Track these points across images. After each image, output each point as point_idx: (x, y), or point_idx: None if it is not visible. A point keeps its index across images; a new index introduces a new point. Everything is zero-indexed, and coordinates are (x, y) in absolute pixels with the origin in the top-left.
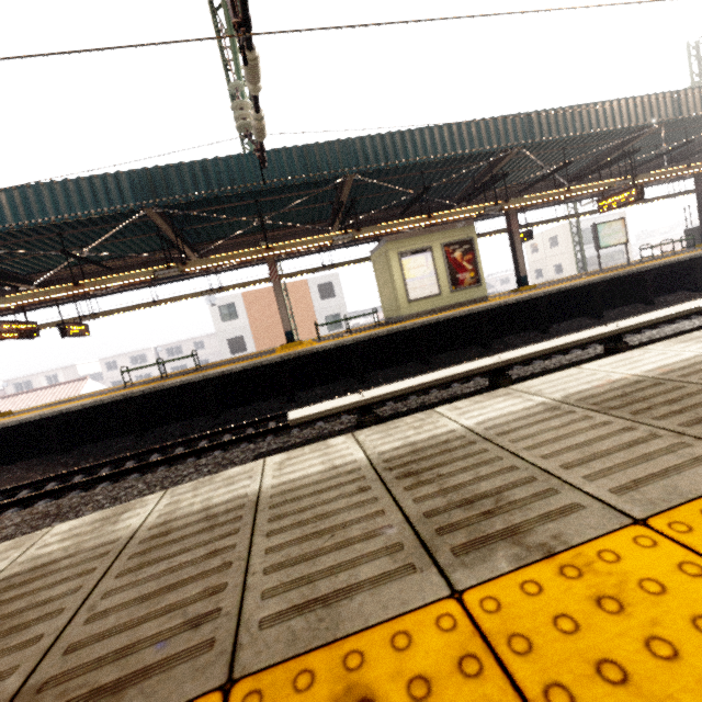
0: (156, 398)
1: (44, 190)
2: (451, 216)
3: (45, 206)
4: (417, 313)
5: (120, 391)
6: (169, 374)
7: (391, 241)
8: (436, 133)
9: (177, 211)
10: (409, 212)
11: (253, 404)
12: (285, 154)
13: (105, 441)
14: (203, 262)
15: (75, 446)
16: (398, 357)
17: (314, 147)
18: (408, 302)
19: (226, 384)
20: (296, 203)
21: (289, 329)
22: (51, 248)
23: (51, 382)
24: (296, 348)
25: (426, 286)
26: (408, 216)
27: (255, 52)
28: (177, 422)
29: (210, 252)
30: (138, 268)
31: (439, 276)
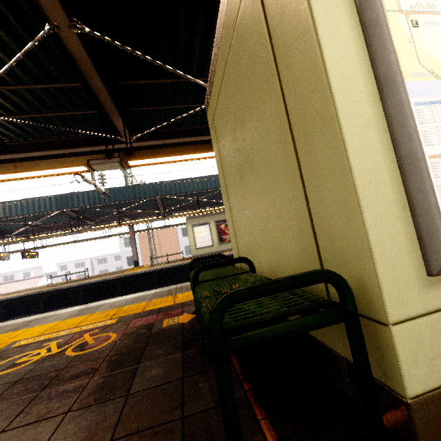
0: (54, 294)
1: (18, 202)
2: (211, 211)
3: (17, 209)
4: (200, 254)
5: (42, 288)
6: (74, 280)
7: (188, 219)
8: (194, 180)
9: (77, 209)
10: (203, 204)
11: (103, 299)
12: (125, 188)
13: (27, 314)
14: (88, 230)
15: (12, 316)
16: (180, 278)
17: (138, 186)
18: (196, 249)
19: (91, 288)
20: (135, 204)
21: (136, 259)
22: (22, 220)
23: (25, 276)
24: (134, 270)
25: (205, 241)
26: (203, 206)
27: (85, 178)
28: (64, 306)
29: (101, 220)
30: (65, 227)
31: (213, 237)
